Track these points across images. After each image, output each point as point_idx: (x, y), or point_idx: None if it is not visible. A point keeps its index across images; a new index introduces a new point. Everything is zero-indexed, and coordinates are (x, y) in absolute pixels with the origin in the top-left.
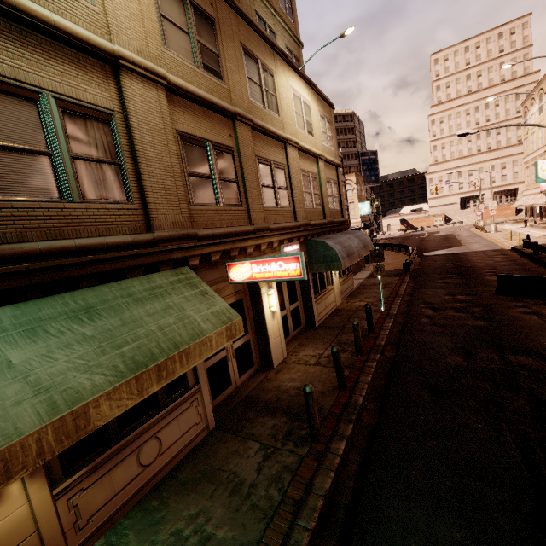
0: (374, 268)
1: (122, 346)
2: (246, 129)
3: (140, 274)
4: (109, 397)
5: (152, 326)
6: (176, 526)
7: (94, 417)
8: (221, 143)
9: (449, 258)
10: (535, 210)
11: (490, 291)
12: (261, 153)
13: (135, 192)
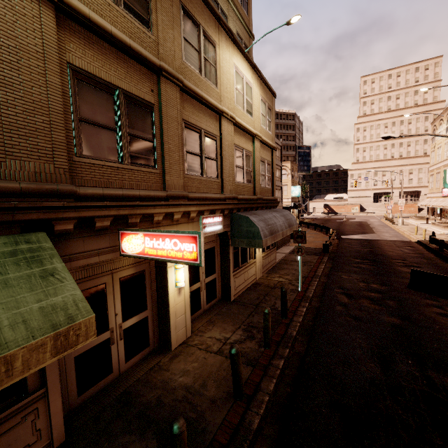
0: (296, 248)
1: None
2: (174, 89)
3: None
4: None
5: None
6: None
7: None
8: (137, 95)
9: (363, 244)
10: (436, 210)
11: (402, 283)
12: (190, 119)
13: None
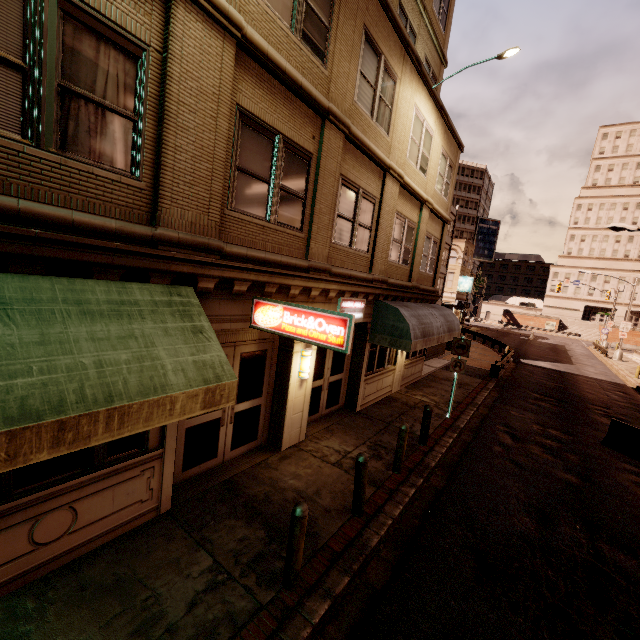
0: (453, 361)
1: (16, 376)
2: (338, 136)
3: (116, 278)
4: None
5: (87, 357)
6: None
7: None
8: (297, 143)
9: (551, 376)
10: None
11: (595, 437)
12: (349, 174)
13: (147, 165)
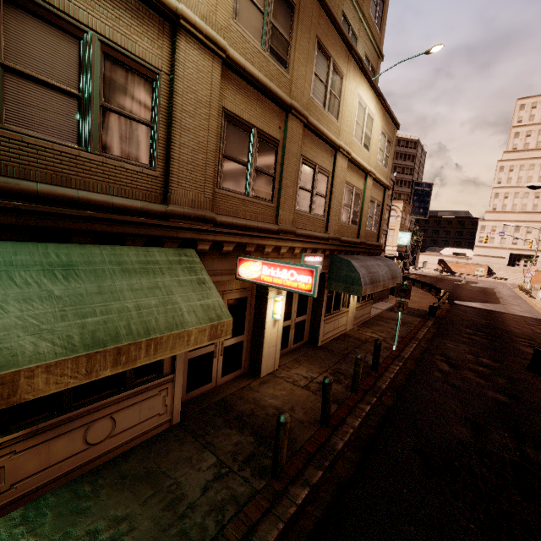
0: (397, 303)
1: (87, 316)
2: (299, 125)
3: (141, 244)
4: (48, 370)
5: (130, 302)
6: (96, 524)
7: (23, 388)
8: (267, 133)
9: (482, 314)
10: None
11: (521, 363)
12: (308, 154)
13: (160, 159)
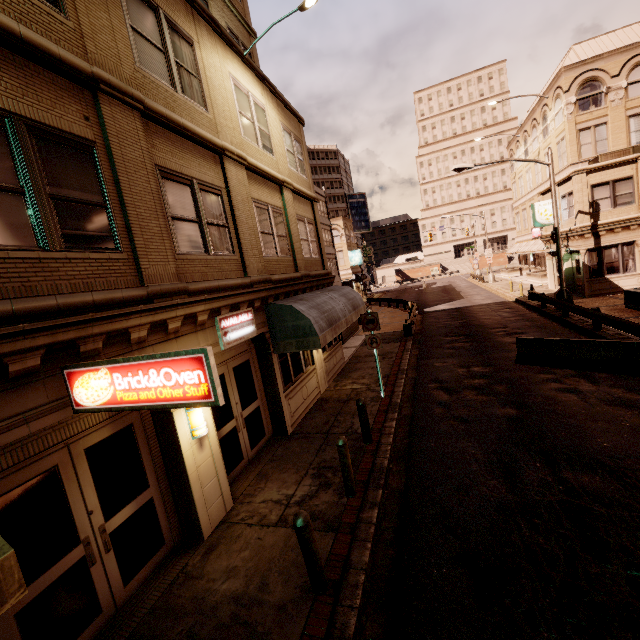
0: (368, 339)
1: None
2: (130, 114)
3: None
4: None
5: None
6: None
7: None
8: (57, 127)
9: (453, 315)
10: (528, 257)
11: (509, 358)
12: (169, 163)
13: None
